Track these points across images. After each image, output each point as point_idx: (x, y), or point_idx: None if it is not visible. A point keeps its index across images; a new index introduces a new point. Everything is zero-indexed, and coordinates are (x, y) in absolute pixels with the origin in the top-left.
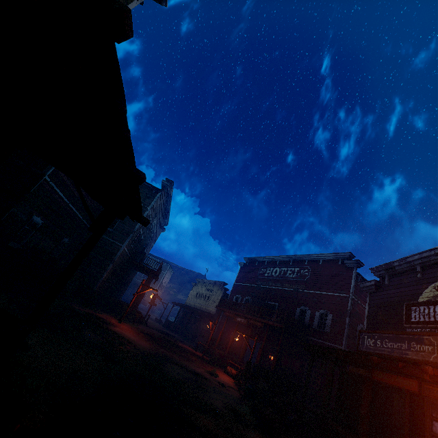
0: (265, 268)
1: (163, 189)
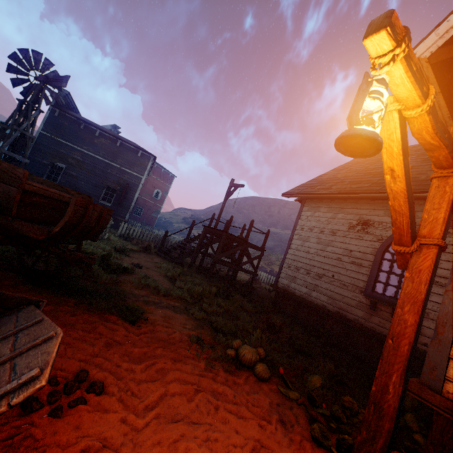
0: None
1: None
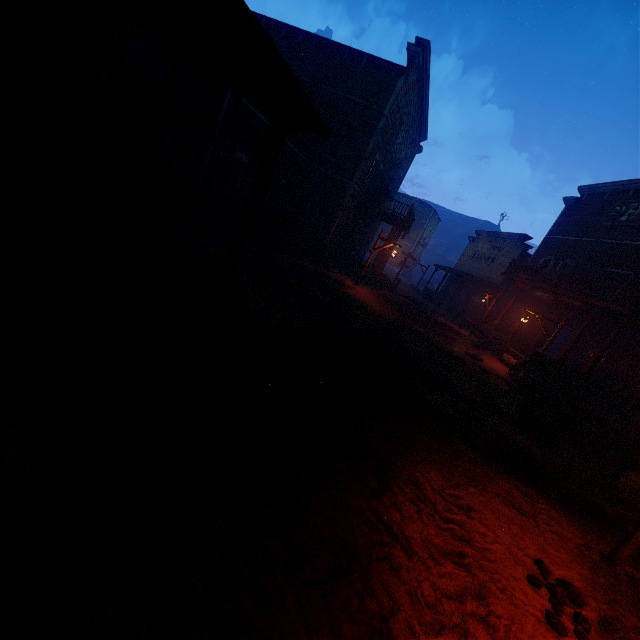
0: (624, 205)
1: (409, 65)
